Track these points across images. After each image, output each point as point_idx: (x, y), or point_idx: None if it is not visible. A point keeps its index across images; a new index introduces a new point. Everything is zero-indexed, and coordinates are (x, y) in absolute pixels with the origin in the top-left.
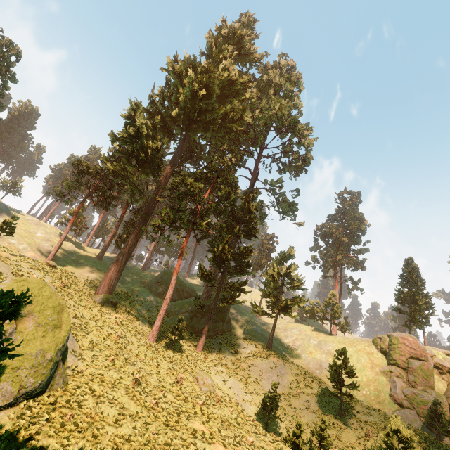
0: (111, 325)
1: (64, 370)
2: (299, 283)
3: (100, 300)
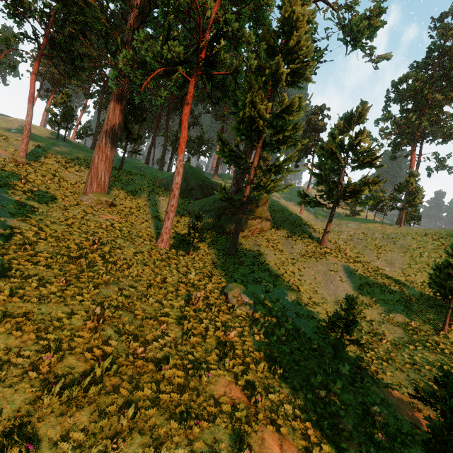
0: (94, 229)
1: None
2: (374, 156)
3: (89, 200)
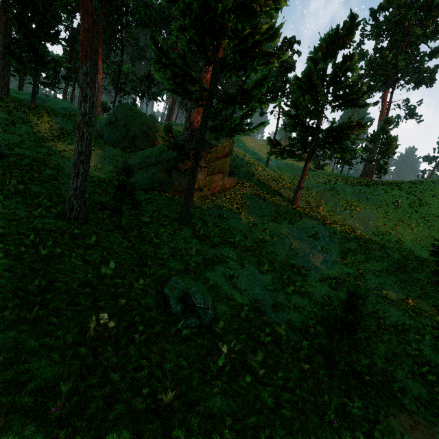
0: None
1: None
2: (361, 91)
3: None
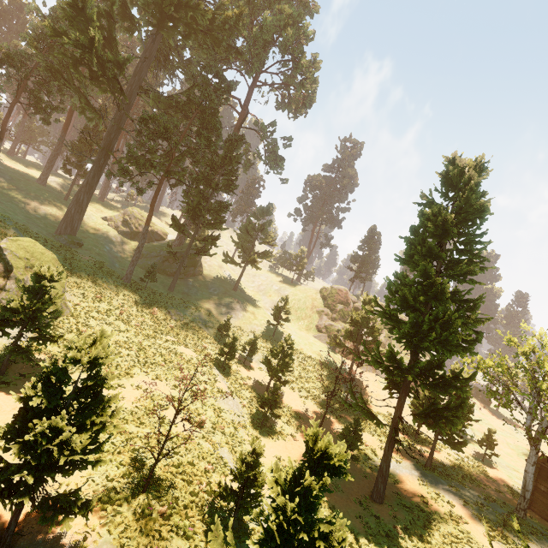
0: (86, 268)
1: (67, 304)
2: (271, 240)
3: (65, 241)
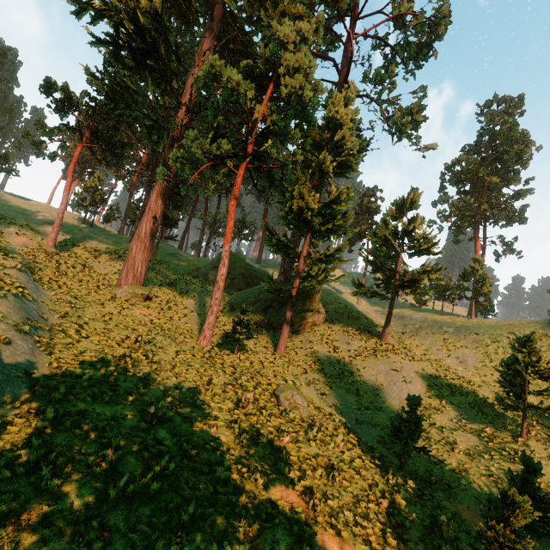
0: (133, 325)
1: None
2: (430, 243)
3: (124, 293)
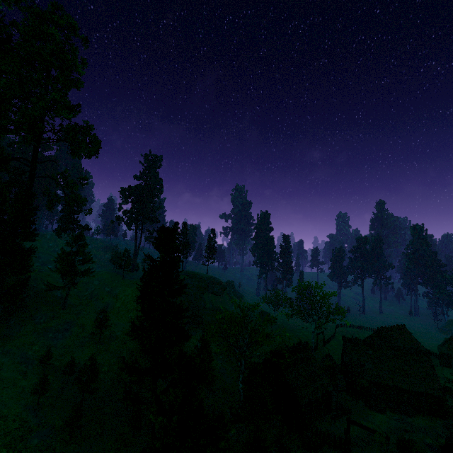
0: None
1: None
2: (87, 260)
3: None
